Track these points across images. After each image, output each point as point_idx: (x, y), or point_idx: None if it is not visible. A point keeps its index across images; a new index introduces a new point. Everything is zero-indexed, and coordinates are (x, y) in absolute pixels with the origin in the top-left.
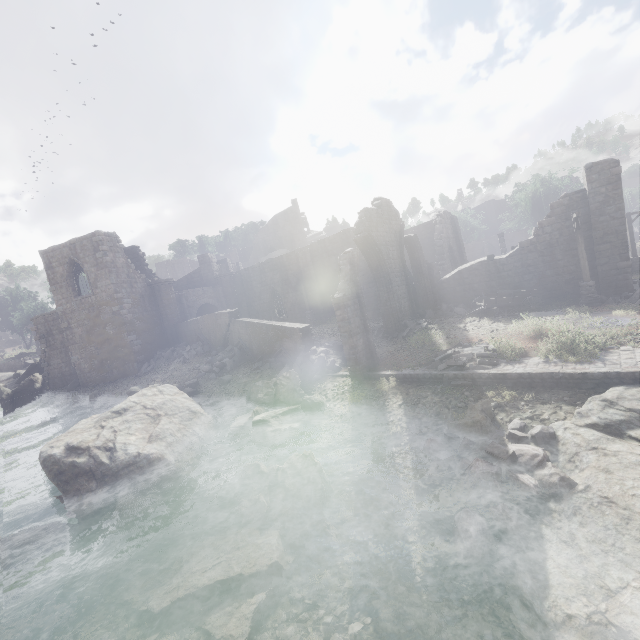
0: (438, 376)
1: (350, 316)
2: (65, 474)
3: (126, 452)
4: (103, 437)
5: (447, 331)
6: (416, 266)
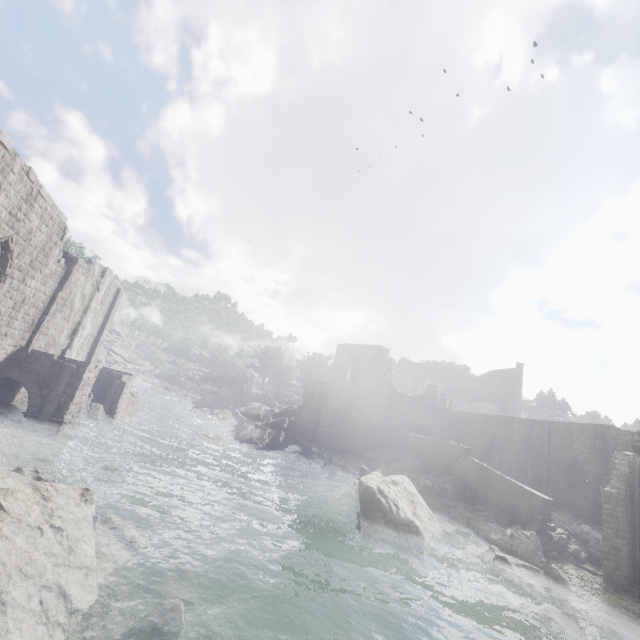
0: None
1: (619, 516)
2: (372, 504)
3: (405, 514)
4: (392, 494)
5: None
6: None
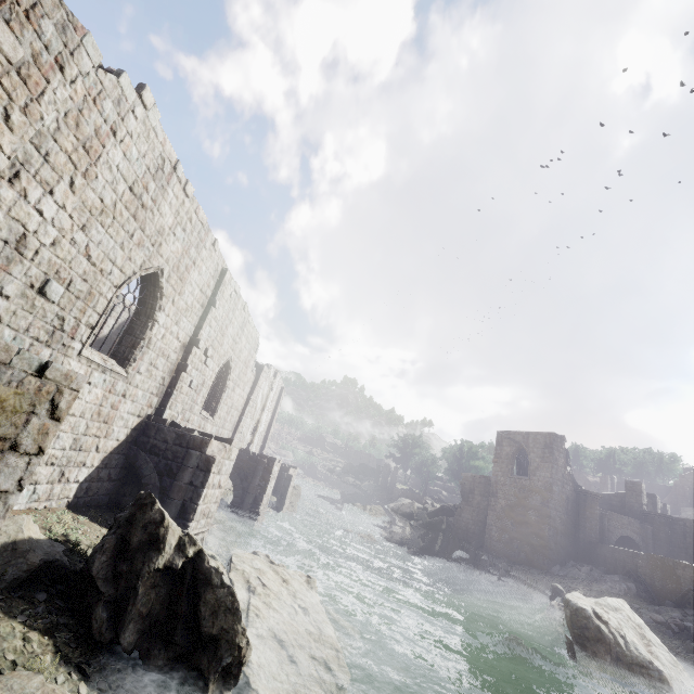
0: None
1: None
2: (588, 631)
3: (638, 650)
4: (612, 622)
5: None
6: None
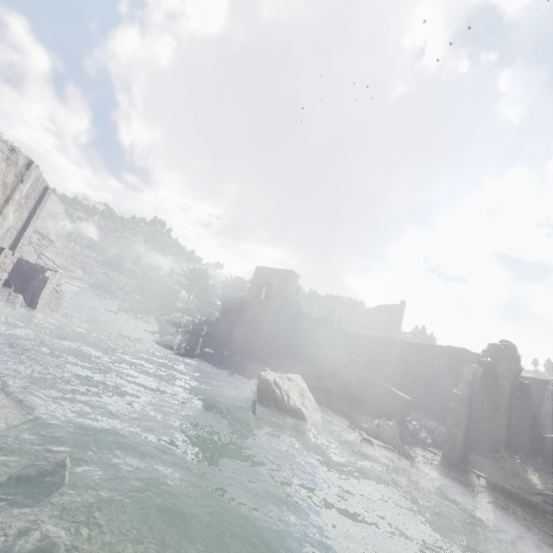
0: (532, 502)
1: (460, 411)
2: (267, 393)
3: (294, 403)
4: (285, 387)
5: (544, 478)
6: (520, 409)
